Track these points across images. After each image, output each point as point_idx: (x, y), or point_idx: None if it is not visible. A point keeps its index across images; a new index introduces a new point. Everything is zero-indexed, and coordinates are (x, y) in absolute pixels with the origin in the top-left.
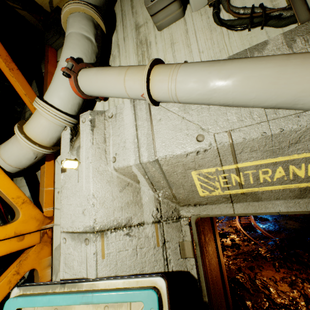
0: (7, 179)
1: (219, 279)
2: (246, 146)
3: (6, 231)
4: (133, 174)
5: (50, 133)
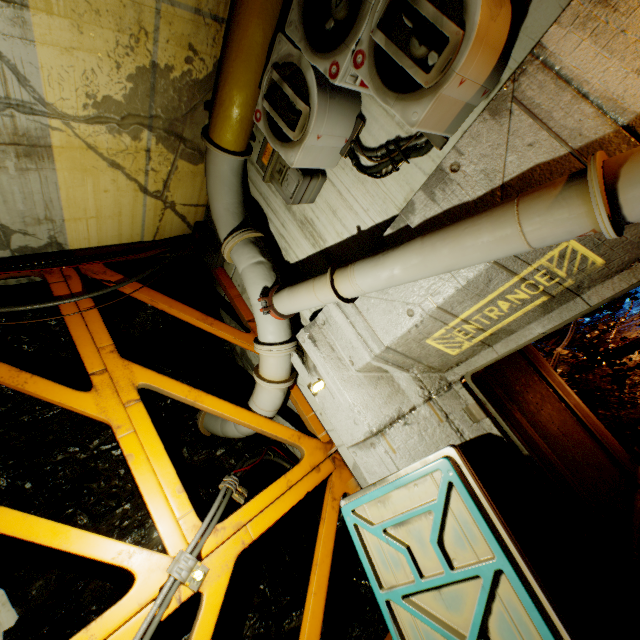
0: (274, 424)
1: (572, 428)
2: (451, 302)
3: (303, 467)
4: (376, 367)
5: (283, 367)
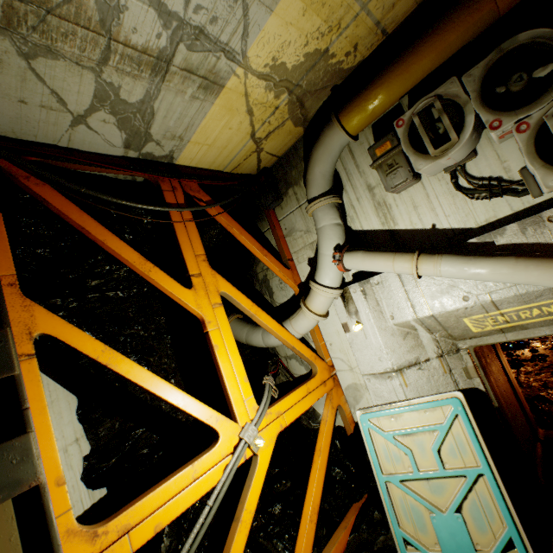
0: (301, 345)
1: (510, 394)
2: (503, 301)
3: (316, 381)
4: (411, 325)
5: (328, 305)
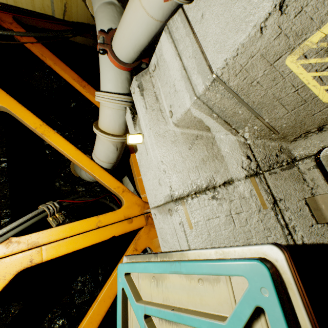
0: (106, 174)
1: None
2: None
3: (117, 215)
4: (196, 120)
5: (116, 120)
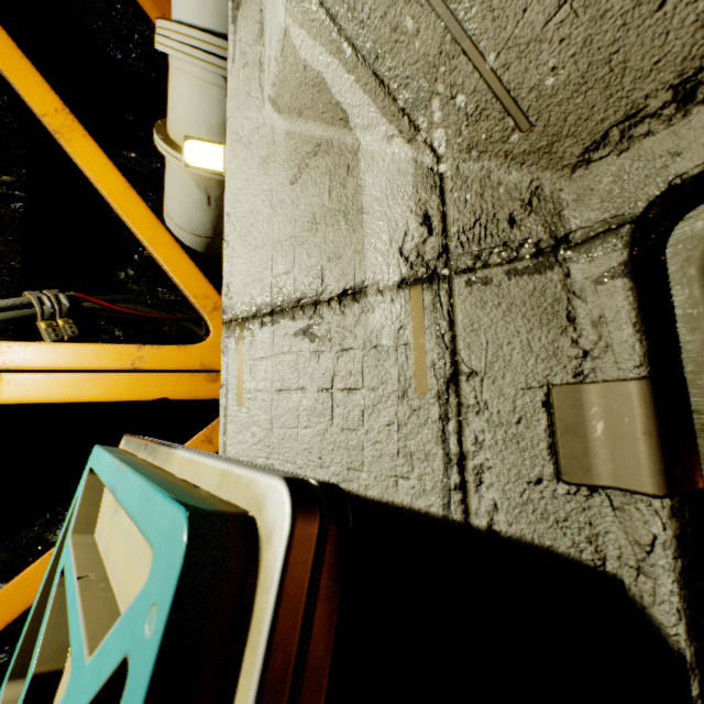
0: (184, 259)
1: None
2: None
3: (186, 357)
4: (312, 79)
5: (200, 114)
